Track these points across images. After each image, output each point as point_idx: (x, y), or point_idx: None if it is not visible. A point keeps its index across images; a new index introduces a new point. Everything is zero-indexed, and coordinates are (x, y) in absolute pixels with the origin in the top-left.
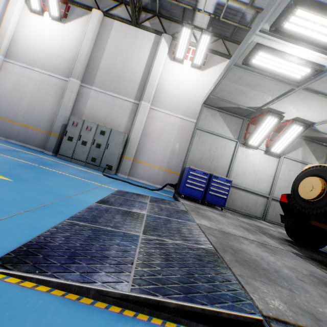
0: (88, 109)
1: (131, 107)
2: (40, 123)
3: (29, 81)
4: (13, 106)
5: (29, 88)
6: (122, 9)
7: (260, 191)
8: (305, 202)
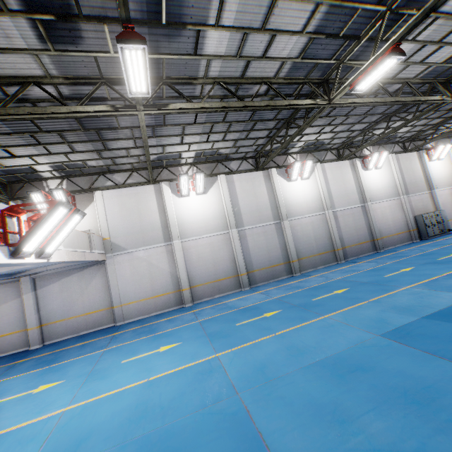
0: (414, 208)
1: (428, 196)
2: (402, 228)
3: (385, 209)
4: (387, 226)
5: (387, 212)
6: (396, 146)
7: None
8: None
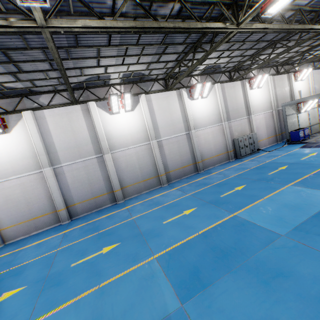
0: (234, 132)
1: (247, 120)
2: (221, 150)
3: (208, 134)
4: (208, 150)
5: (210, 138)
6: (223, 75)
7: (307, 126)
8: None
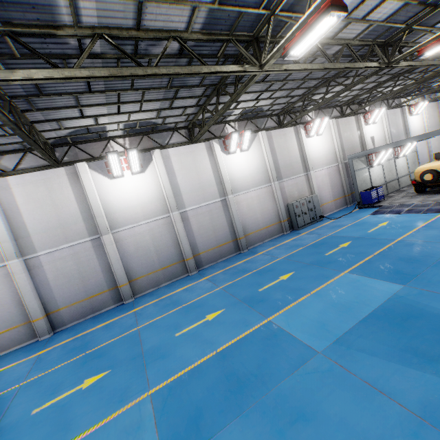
0: (288, 194)
1: (304, 178)
2: (272, 220)
3: (253, 200)
4: (254, 221)
5: (255, 204)
6: (269, 120)
7: (382, 183)
8: (427, 181)
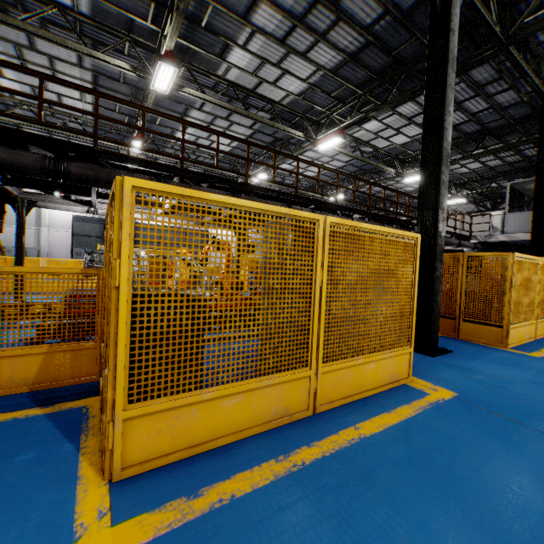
0: (3, 238)
1: (35, 232)
2: None
3: None
4: None
5: None
6: None
7: None
8: None
